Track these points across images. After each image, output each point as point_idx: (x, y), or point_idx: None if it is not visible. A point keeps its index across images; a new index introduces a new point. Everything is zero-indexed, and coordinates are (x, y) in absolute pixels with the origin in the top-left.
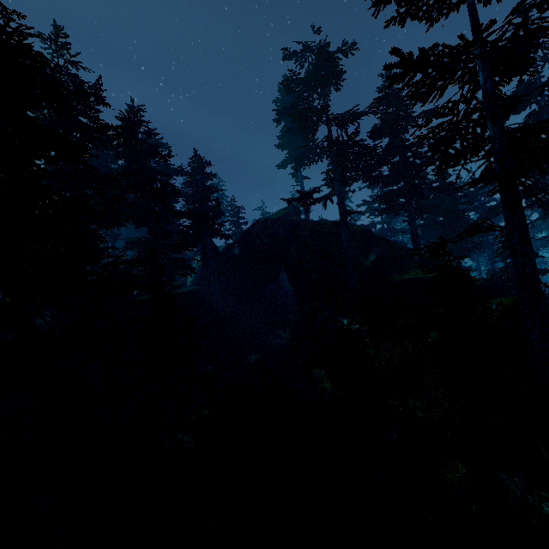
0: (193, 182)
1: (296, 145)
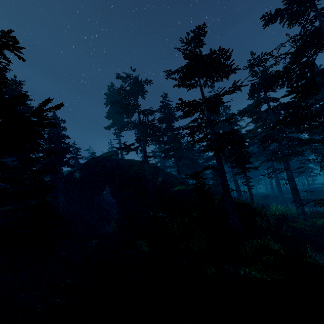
0: (51, 131)
1: (117, 118)
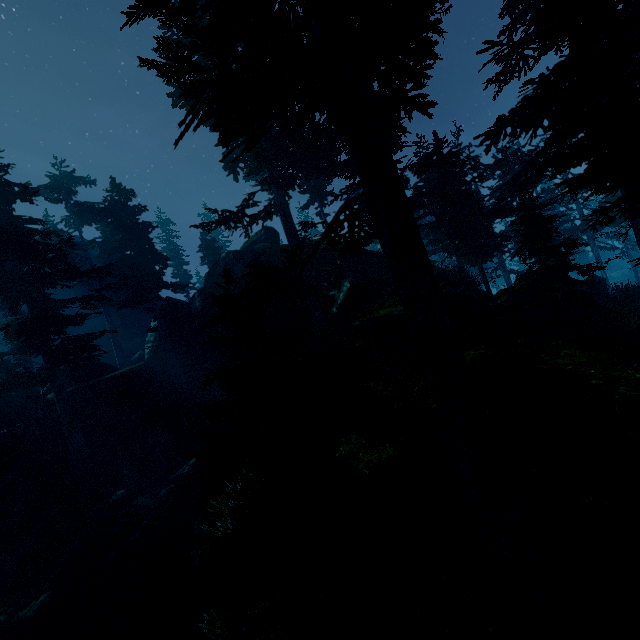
0: (117, 222)
1: None
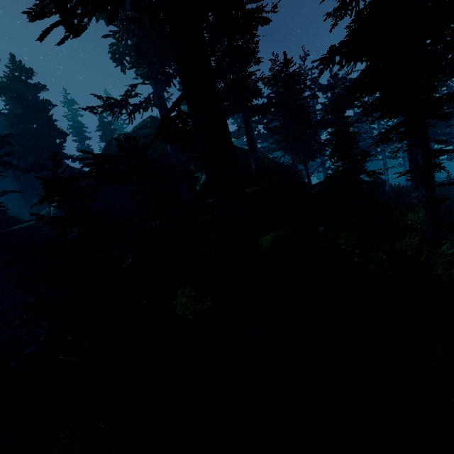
0: (19, 97)
1: None
